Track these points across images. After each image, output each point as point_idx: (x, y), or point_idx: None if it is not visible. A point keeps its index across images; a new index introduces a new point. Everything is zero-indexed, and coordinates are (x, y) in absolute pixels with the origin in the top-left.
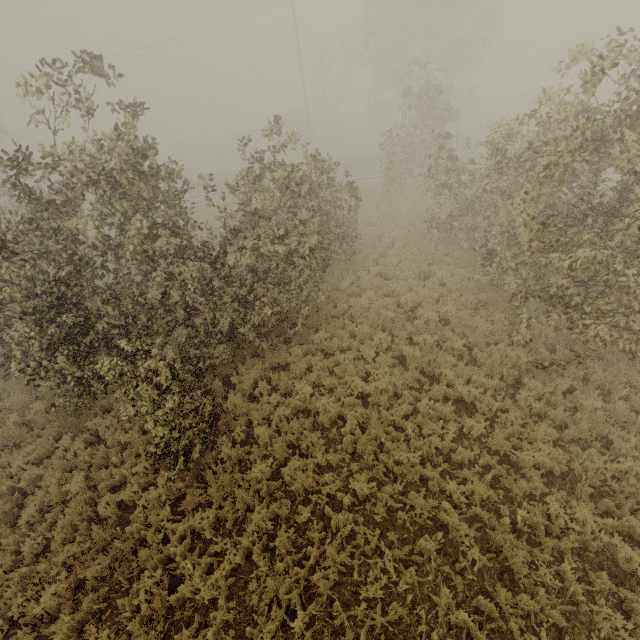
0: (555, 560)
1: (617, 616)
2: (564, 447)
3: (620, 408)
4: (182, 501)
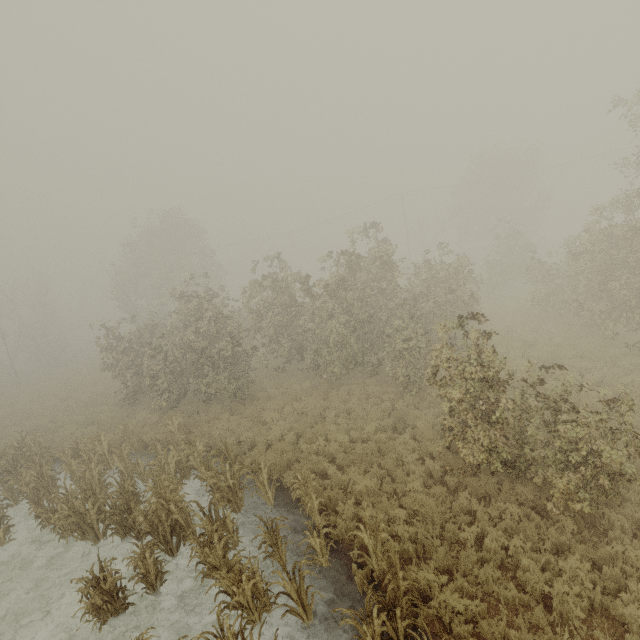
0: None
1: None
2: None
3: None
4: (421, 405)
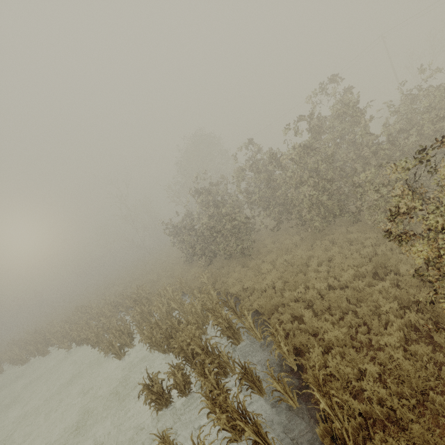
0: None
1: None
2: None
3: None
4: None
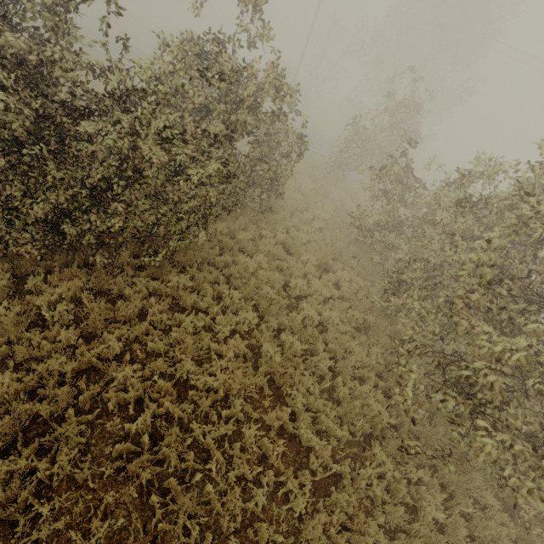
0: None
1: None
2: None
3: (462, 535)
4: None
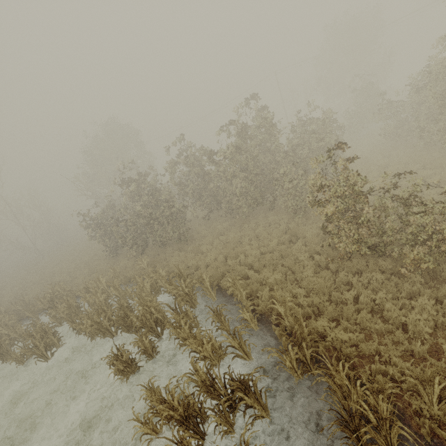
0: None
1: None
2: None
3: None
4: (307, 222)
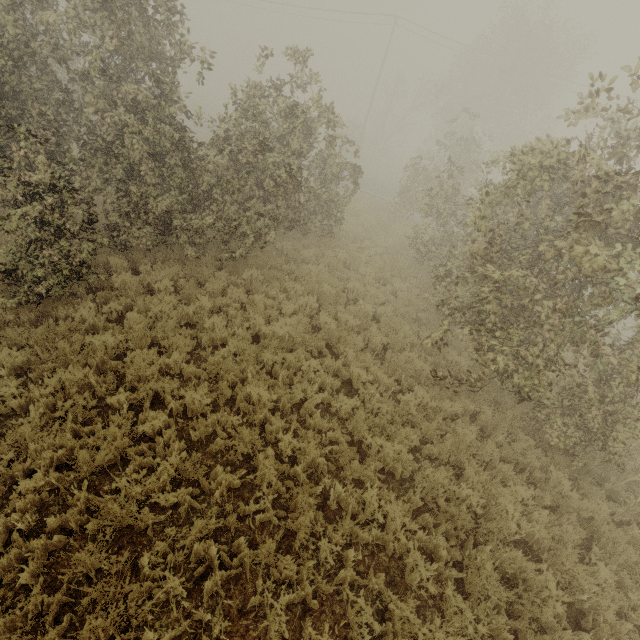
0: (345, 547)
1: (368, 611)
2: (419, 460)
3: (489, 447)
4: None
